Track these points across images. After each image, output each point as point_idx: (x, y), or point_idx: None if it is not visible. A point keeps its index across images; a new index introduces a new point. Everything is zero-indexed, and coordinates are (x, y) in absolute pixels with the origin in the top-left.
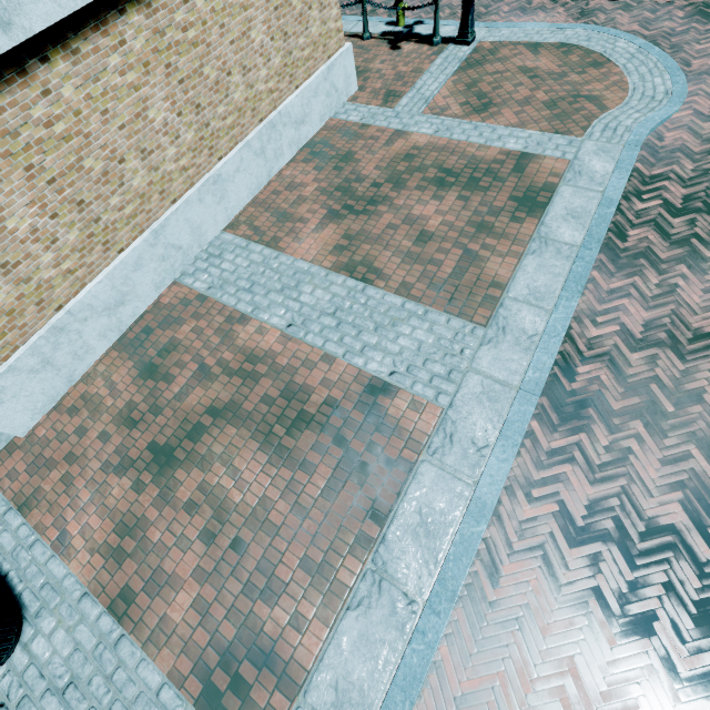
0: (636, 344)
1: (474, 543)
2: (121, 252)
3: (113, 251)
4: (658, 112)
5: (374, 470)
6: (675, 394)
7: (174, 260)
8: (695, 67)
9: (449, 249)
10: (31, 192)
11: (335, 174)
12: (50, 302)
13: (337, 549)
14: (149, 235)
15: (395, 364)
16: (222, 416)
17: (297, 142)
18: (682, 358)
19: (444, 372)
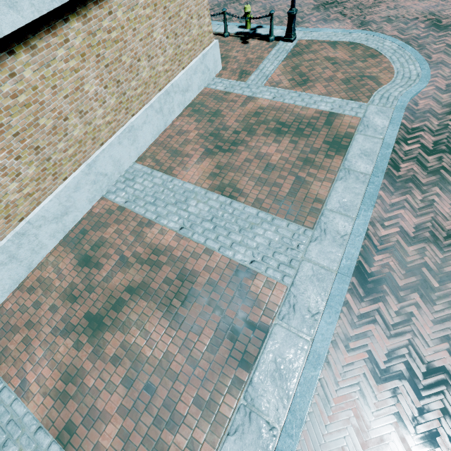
0: (410, 240)
1: (313, 383)
2: (65, 179)
3: (60, 179)
4: (414, 87)
5: (242, 331)
6: (438, 274)
7: (102, 183)
8: (434, 59)
9: (286, 175)
10: (1, 142)
11: (209, 125)
12: (15, 216)
13: (219, 389)
14: (84, 168)
15: (254, 255)
16: (136, 293)
17: (183, 103)
18: (441, 250)
19: (287, 260)
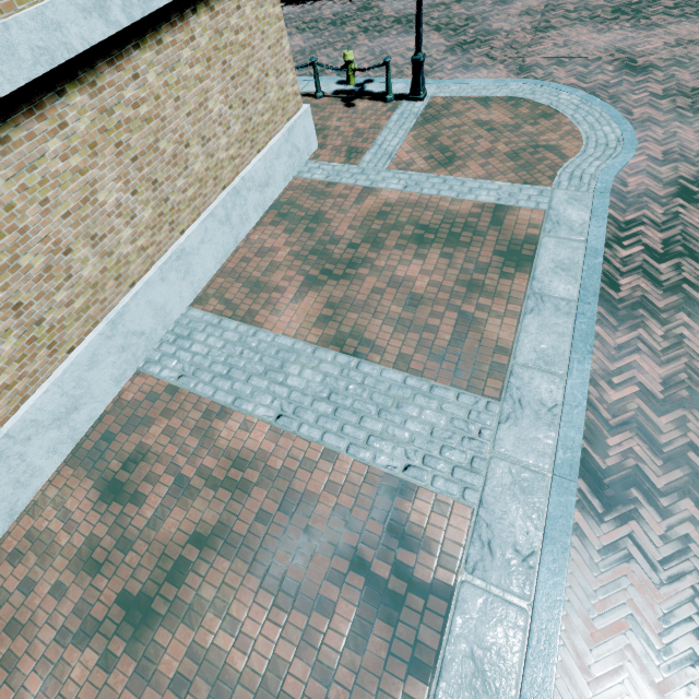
0: (660, 406)
1: (546, 694)
2: (71, 351)
3: (61, 352)
4: (616, 159)
5: (406, 602)
6: None
7: (136, 347)
8: (636, 115)
9: (443, 312)
10: None
11: (307, 236)
12: None
13: None
14: (104, 327)
15: (408, 455)
16: (209, 544)
17: (263, 204)
18: None
19: (465, 460)
